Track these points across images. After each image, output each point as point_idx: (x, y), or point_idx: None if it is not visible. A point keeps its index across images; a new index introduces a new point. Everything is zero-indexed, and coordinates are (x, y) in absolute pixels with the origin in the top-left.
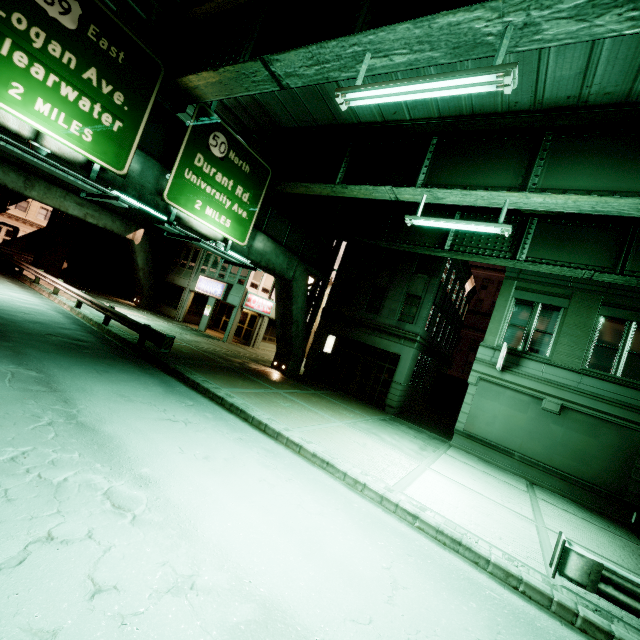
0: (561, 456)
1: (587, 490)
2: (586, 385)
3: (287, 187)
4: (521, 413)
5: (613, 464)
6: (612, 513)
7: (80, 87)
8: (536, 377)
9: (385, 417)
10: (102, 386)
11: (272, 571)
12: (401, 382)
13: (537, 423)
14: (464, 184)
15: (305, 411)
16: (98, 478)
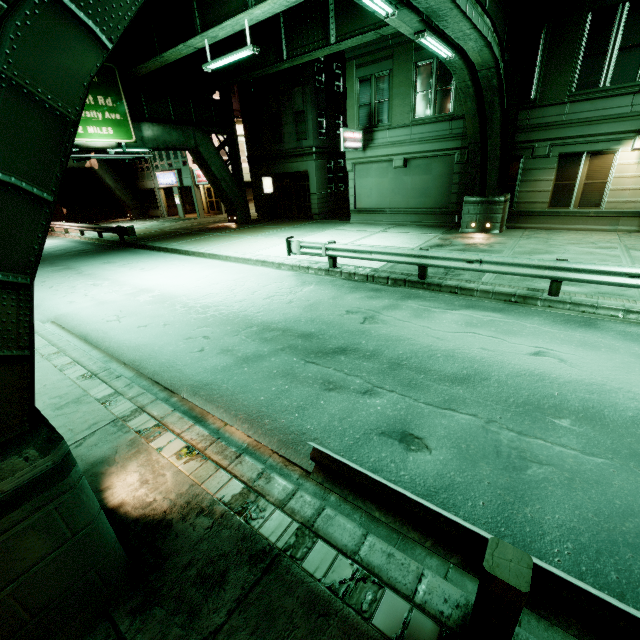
0: (413, 198)
1: (429, 214)
2: (415, 134)
3: (135, 73)
4: (385, 178)
5: (442, 188)
6: (445, 223)
7: None
8: (385, 144)
9: (307, 223)
10: (96, 262)
11: (151, 284)
12: (315, 192)
13: (395, 181)
14: (221, 16)
15: (227, 238)
16: (90, 282)
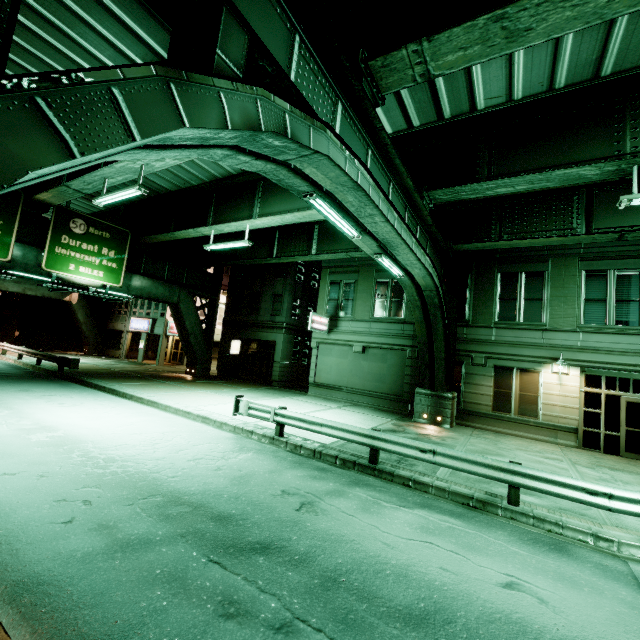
0: (369, 381)
1: (384, 399)
2: (373, 328)
3: (146, 240)
4: (345, 359)
5: (396, 377)
6: (398, 409)
7: None
8: (347, 331)
9: (265, 388)
10: (11, 388)
11: (59, 422)
12: (279, 361)
13: (354, 363)
14: (230, 219)
15: (177, 388)
16: None
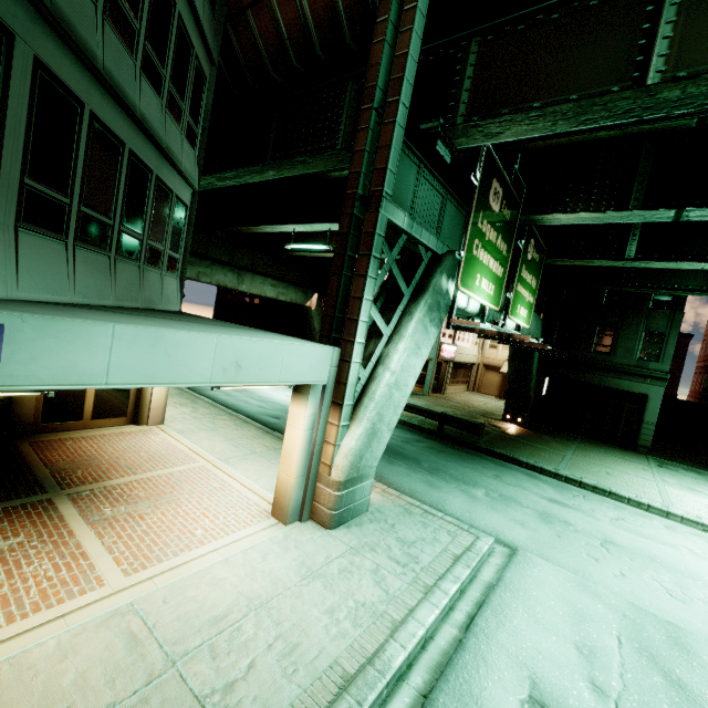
0: None
1: None
2: None
3: (557, 261)
4: None
5: None
6: None
7: (494, 255)
8: None
9: (652, 461)
10: (530, 494)
11: None
12: (654, 422)
13: None
14: None
15: (624, 476)
16: None
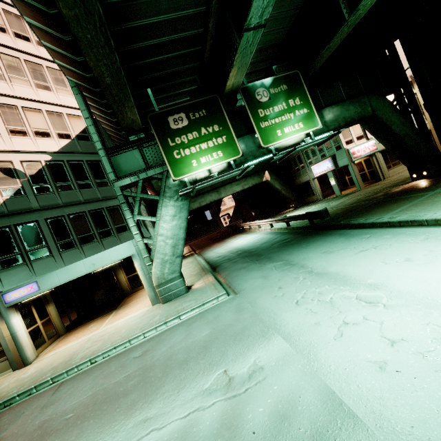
0: None
1: None
2: None
3: (315, 66)
4: None
5: None
6: None
7: (204, 140)
8: None
9: None
10: (311, 253)
11: None
12: None
13: None
14: None
15: None
16: (346, 293)
